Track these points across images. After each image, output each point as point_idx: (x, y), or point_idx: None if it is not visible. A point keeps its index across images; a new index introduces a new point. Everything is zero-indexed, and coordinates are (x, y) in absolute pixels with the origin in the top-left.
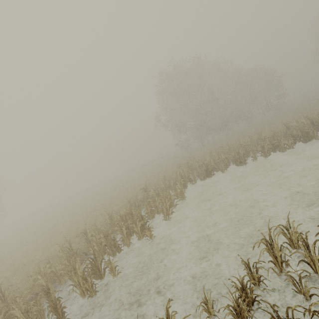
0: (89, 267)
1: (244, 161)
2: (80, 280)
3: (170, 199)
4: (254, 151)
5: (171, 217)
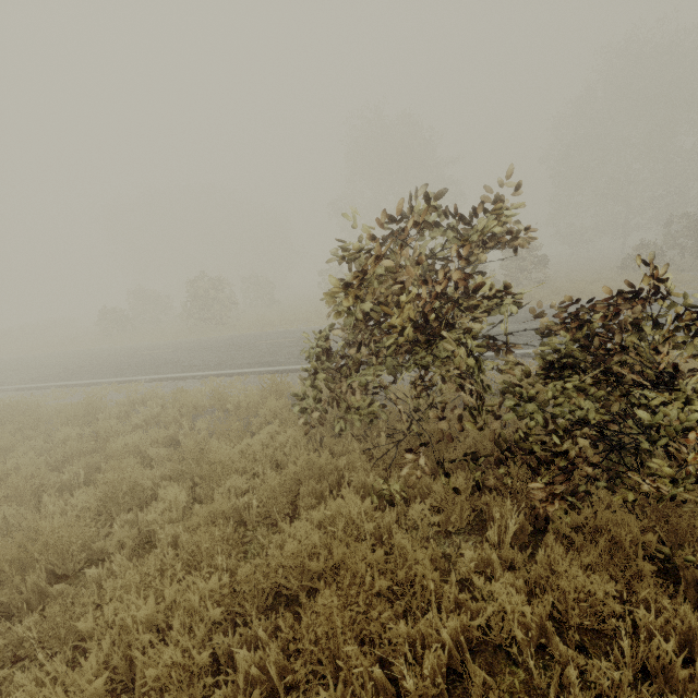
0: None
1: None
2: None
3: None
4: None
5: None
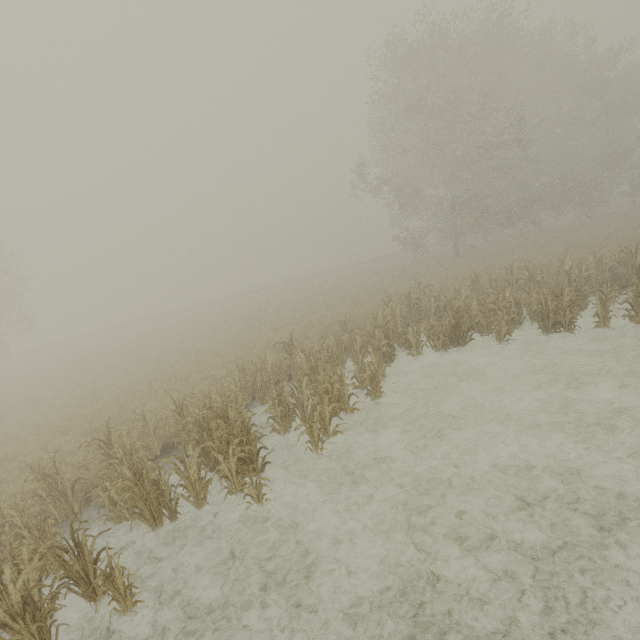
0: (60, 566)
1: (569, 323)
2: (18, 609)
3: (341, 391)
4: (609, 301)
5: (332, 443)
